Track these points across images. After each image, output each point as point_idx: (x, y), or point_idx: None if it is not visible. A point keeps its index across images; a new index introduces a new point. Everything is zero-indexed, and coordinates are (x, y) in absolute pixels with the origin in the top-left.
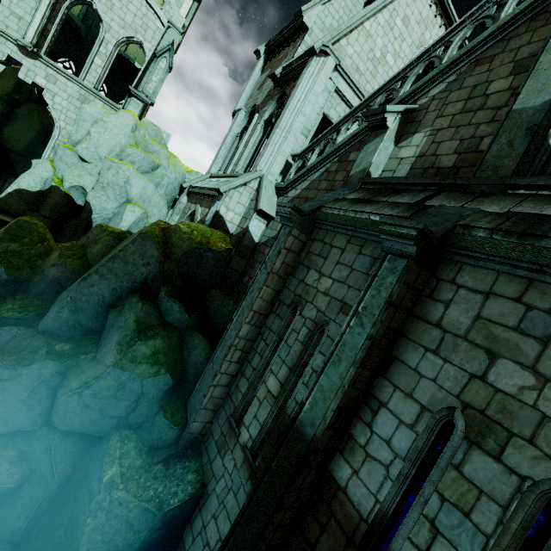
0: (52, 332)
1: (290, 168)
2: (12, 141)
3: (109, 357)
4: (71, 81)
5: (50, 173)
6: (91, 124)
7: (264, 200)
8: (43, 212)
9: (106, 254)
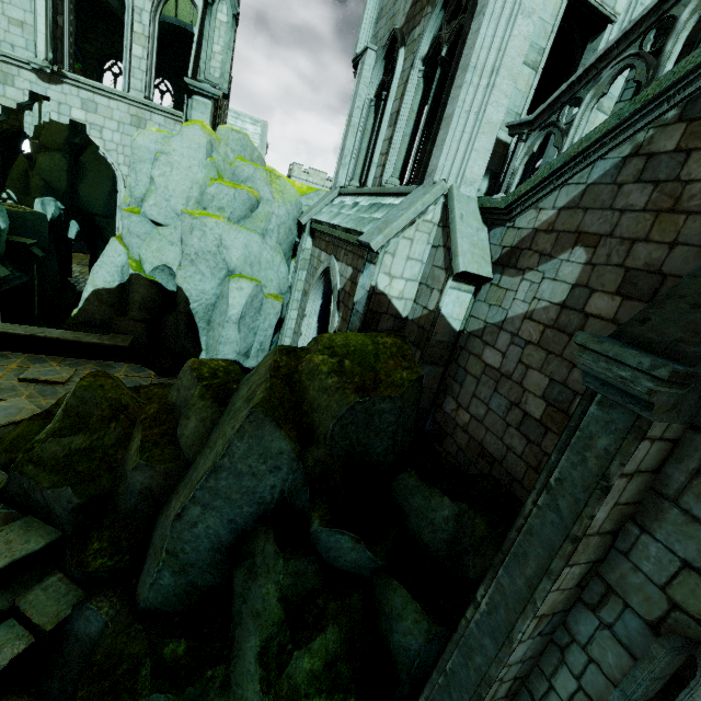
0: (157, 609)
1: (504, 153)
2: (90, 202)
3: (250, 698)
4: (113, 99)
5: (123, 256)
6: (151, 163)
7: (465, 247)
8: (132, 314)
9: (206, 439)
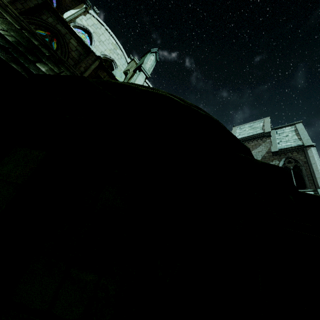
0: None
1: None
2: None
3: None
4: None
5: None
6: None
7: None
8: None
9: None
